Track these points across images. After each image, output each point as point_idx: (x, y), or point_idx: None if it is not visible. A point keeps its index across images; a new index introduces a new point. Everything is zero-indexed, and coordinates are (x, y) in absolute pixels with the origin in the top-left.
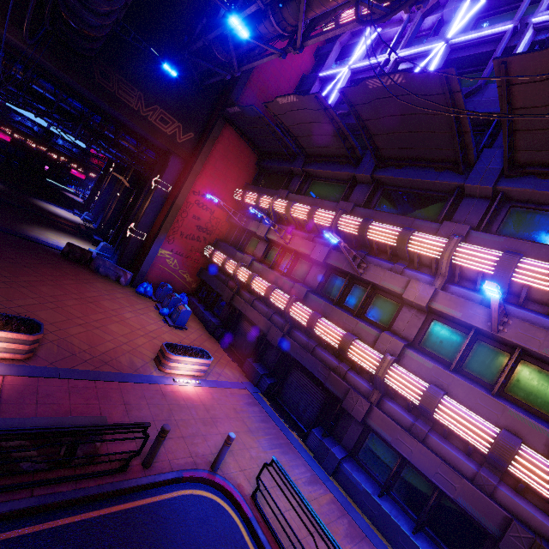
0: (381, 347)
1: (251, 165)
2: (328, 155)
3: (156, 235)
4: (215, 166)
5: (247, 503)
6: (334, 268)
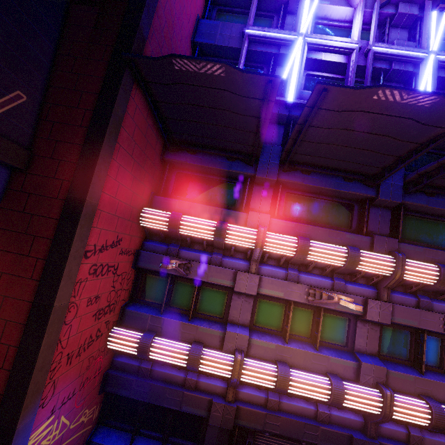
0: None
1: (156, 162)
2: (327, 167)
3: (3, 429)
4: (117, 180)
5: None
6: (396, 323)
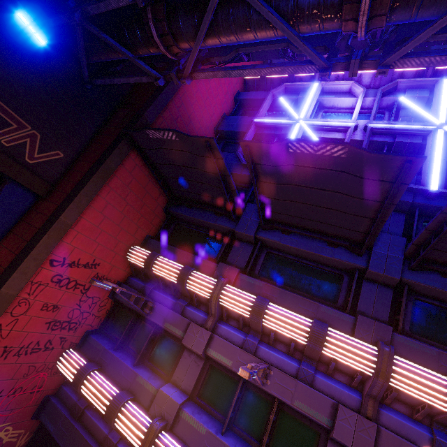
0: None
1: (158, 211)
2: (307, 228)
3: None
4: (103, 213)
5: None
6: None
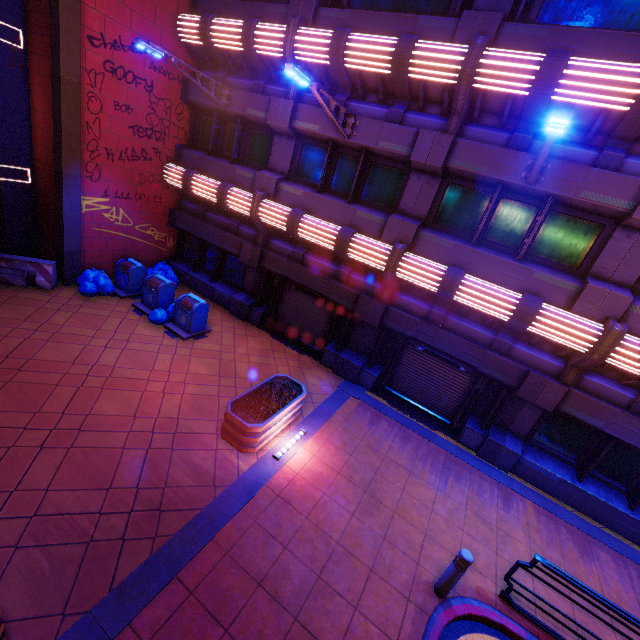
0: (586, 309)
1: None
2: None
3: (57, 170)
4: None
5: (507, 616)
6: (461, 174)
